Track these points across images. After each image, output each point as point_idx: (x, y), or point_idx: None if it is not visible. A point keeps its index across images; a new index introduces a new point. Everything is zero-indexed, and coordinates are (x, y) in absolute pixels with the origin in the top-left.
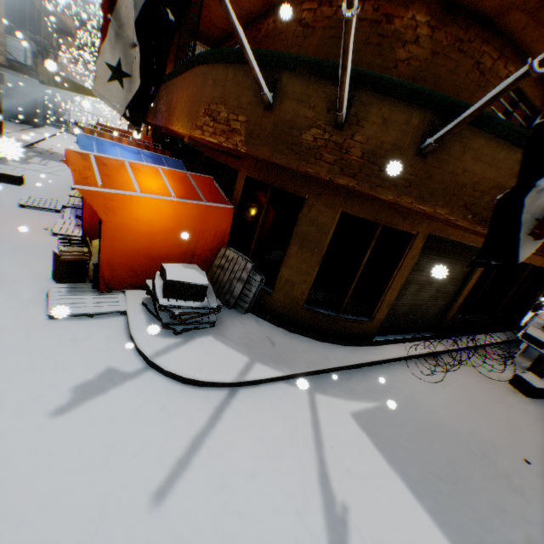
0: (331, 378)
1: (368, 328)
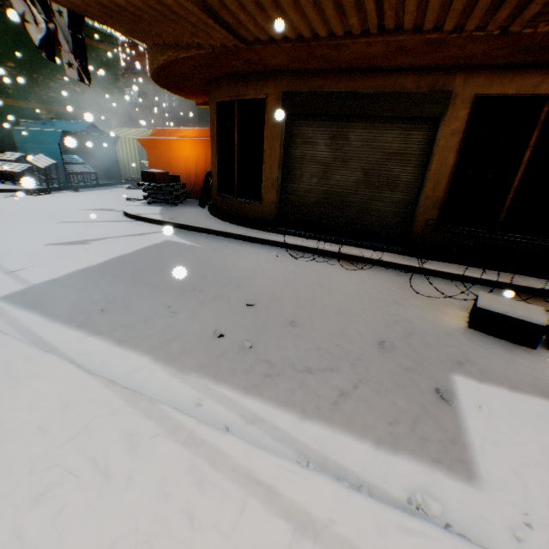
0: (195, 233)
1: (262, 212)
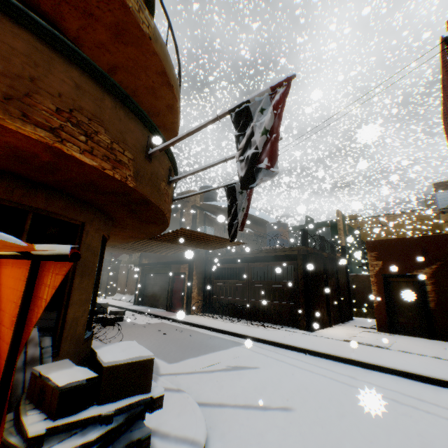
0: None
1: None
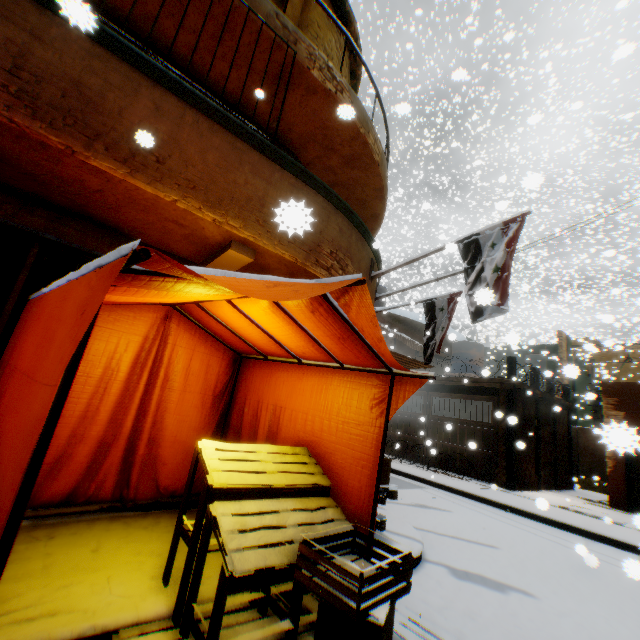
0: None
1: None
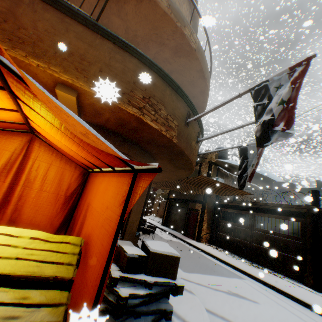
0: None
1: None
